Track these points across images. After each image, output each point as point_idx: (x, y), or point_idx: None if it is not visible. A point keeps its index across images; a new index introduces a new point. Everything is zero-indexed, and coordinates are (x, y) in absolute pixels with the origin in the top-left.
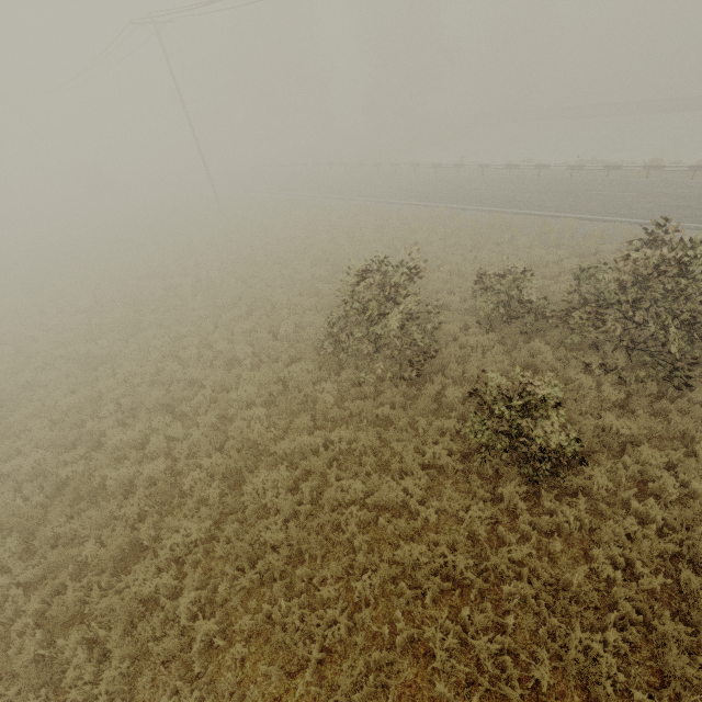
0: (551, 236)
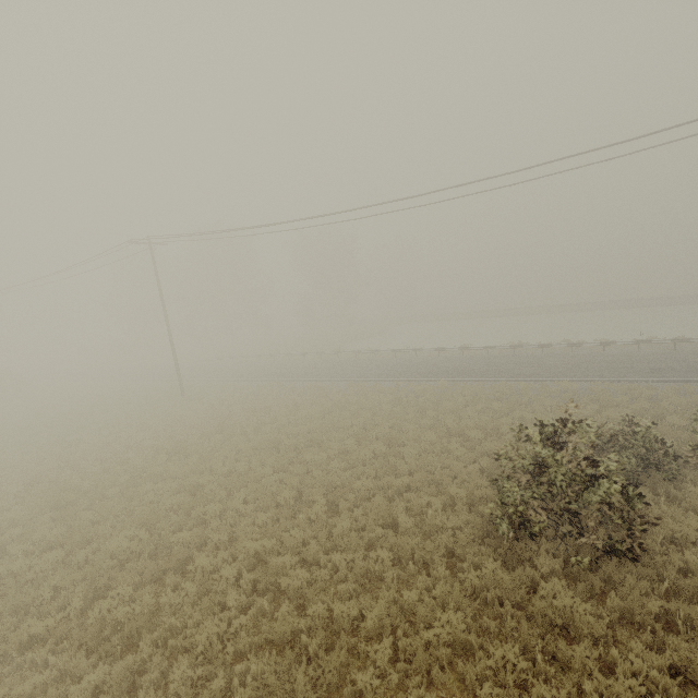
0: (562, 395)
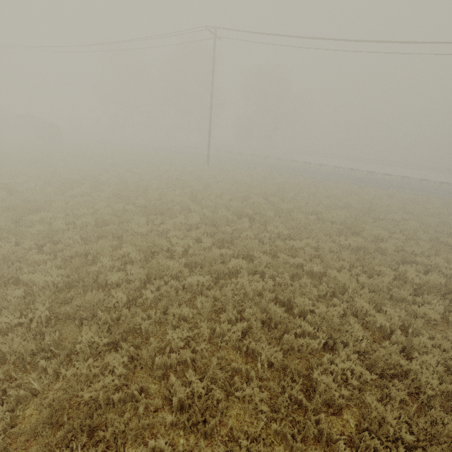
0: None
